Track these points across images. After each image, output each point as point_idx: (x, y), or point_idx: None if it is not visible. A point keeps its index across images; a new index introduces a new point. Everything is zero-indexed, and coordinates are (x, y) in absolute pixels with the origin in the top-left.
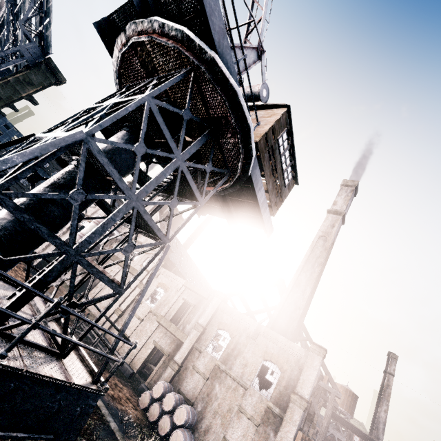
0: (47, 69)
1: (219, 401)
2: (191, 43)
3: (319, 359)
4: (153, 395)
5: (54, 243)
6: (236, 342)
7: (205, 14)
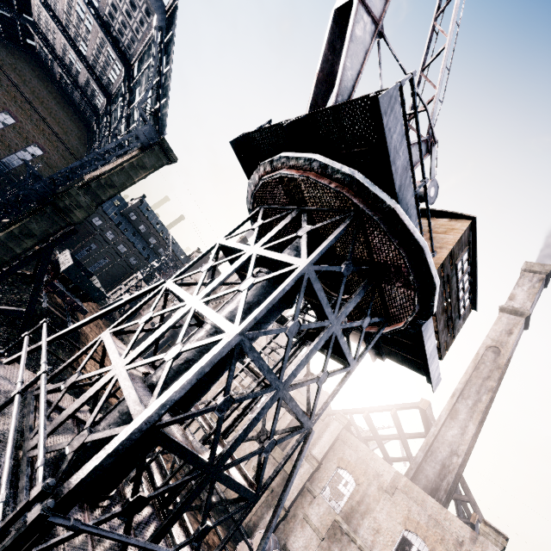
0: (160, 150)
1: None
2: (362, 190)
3: (495, 550)
4: (253, 547)
5: (195, 465)
6: (363, 492)
7: (384, 154)
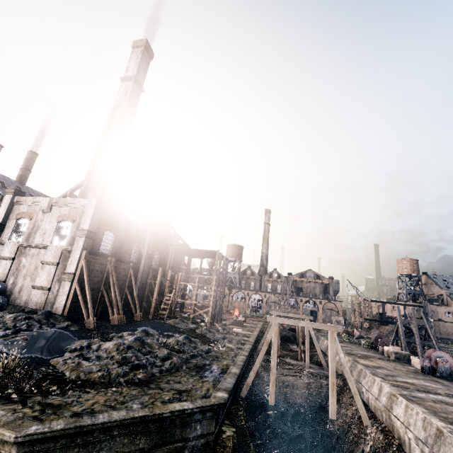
0: None
1: (27, 267)
2: None
3: (95, 200)
4: None
5: None
6: (34, 221)
7: None
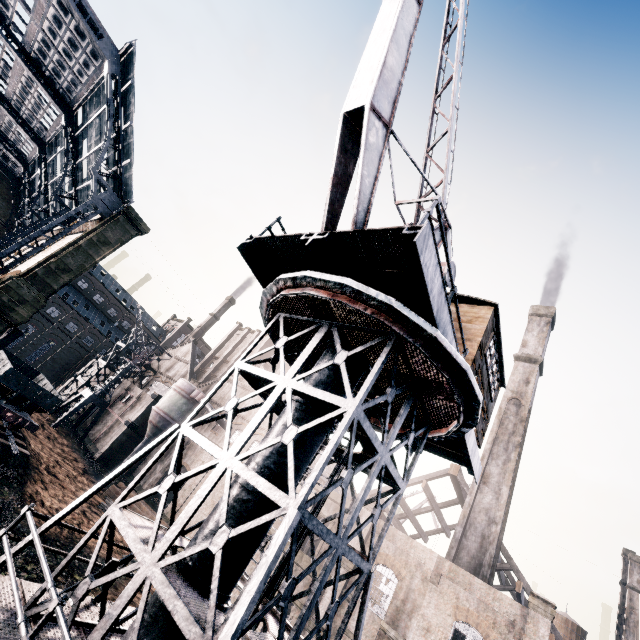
0: (127, 221)
1: None
2: (401, 317)
3: (546, 623)
4: None
5: None
6: (406, 587)
7: (420, 281)
